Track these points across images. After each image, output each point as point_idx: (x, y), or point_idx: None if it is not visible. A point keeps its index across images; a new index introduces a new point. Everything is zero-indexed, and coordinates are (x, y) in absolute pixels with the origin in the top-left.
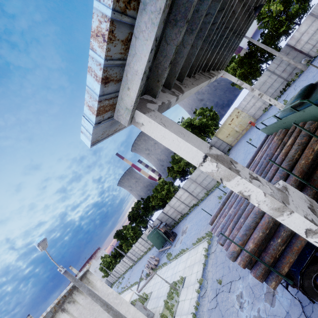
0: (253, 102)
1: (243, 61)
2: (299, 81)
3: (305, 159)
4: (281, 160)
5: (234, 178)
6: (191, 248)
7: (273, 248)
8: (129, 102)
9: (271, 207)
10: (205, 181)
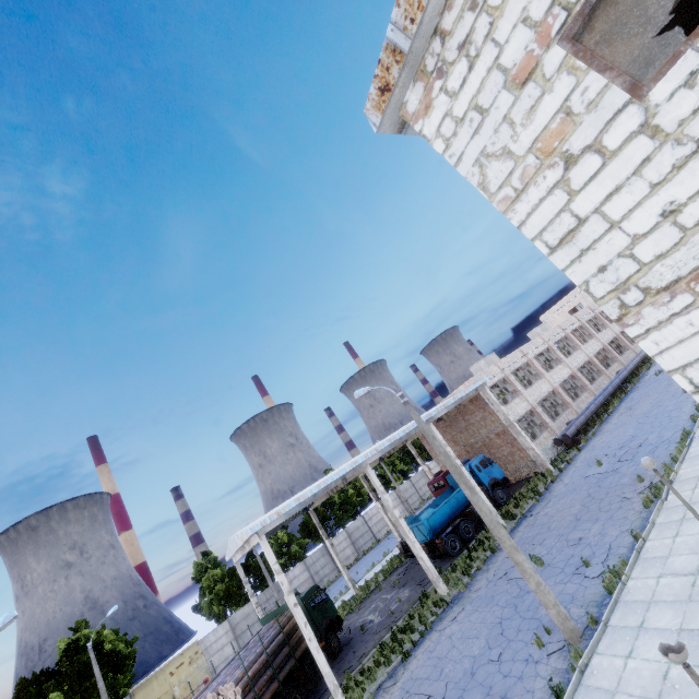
0: (224, 643)
1: (235, 572)
2: None
3: (289, 625)
4: (277, 626)
5: (282, 574)
6: None
7: (261, 681)
8: (267, 530)
9: (288, 590)
10: None
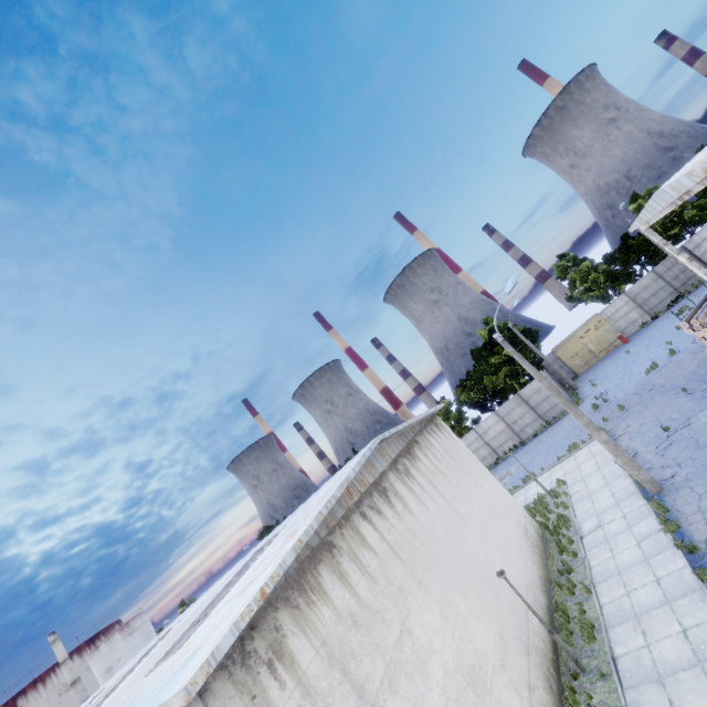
0: (625, 311)
1: (613, 257)
2: (701, 290)
3: None
4: None
5: None
6: (553, 464)
7: None
8: None
9: None
10: (547, 403)
